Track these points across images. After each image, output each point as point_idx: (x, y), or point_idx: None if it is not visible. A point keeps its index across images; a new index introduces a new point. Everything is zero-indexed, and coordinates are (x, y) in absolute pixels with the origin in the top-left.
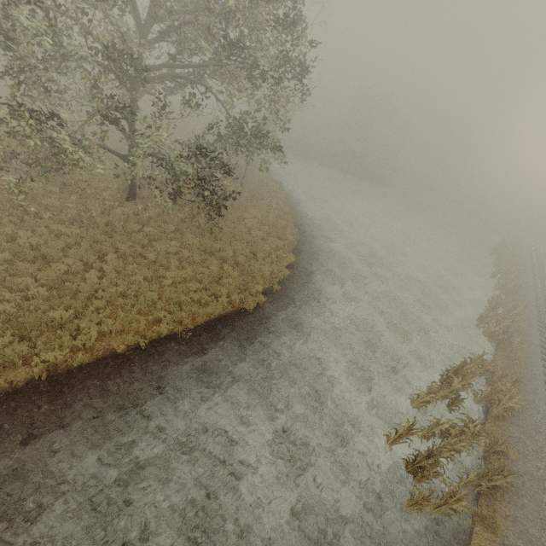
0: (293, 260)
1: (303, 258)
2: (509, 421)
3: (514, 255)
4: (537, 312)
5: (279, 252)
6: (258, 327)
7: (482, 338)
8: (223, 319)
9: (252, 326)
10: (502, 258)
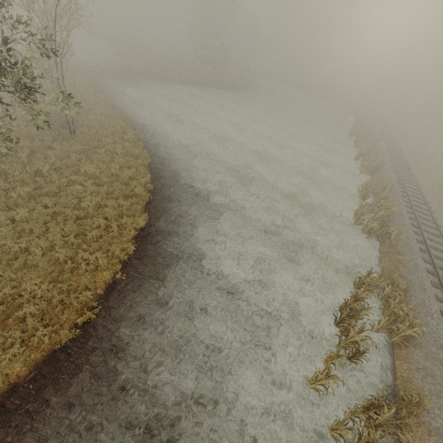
0: (143, 224)
1: (160, 213)
2: (411, 345)
3: (368, 132)
4: (399, 187)
5: (123, 218)
6: (88, 365)
7: (361, 235)
8: (22, 384)
9: (76, 370)
10: (360, 138)
